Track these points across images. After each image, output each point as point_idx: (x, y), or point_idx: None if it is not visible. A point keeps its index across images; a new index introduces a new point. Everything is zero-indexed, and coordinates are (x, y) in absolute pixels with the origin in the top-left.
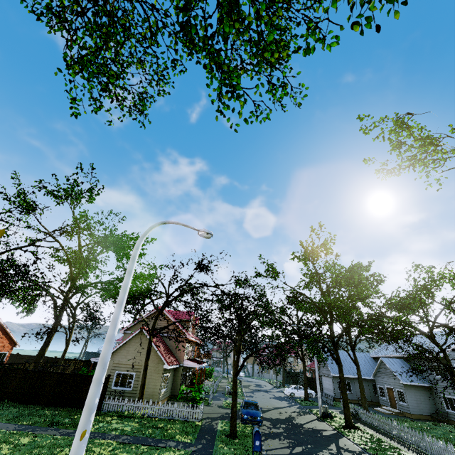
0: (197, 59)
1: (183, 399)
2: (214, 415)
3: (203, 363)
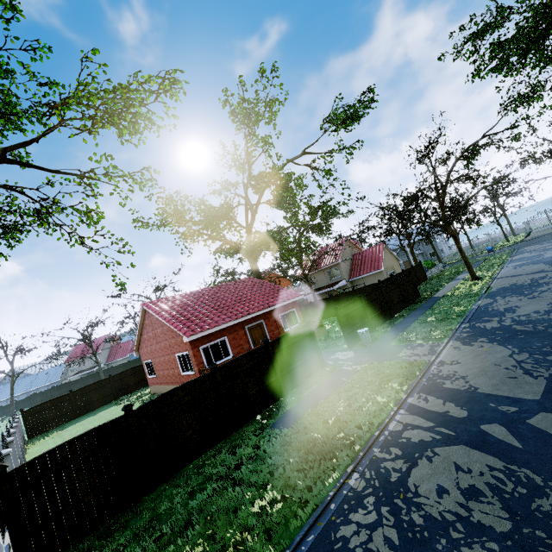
0: (505, 50)
1: None
2: None
3: None
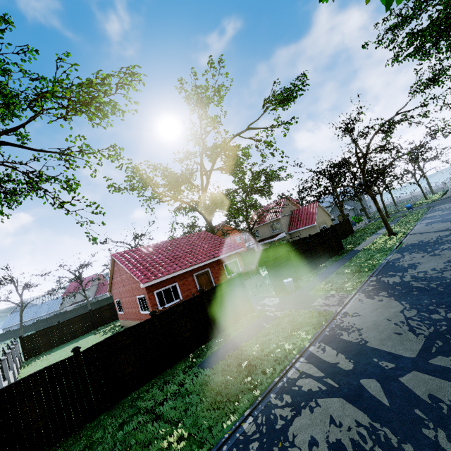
0: (421, 38)
1: None
2: None
3: None
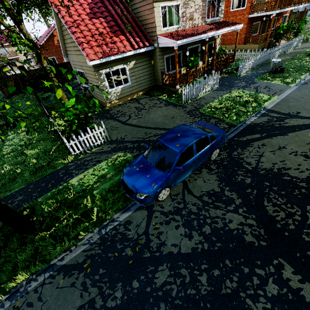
0: None
1: (162, 91)
2: (139, 135)
3: (210, 32)
